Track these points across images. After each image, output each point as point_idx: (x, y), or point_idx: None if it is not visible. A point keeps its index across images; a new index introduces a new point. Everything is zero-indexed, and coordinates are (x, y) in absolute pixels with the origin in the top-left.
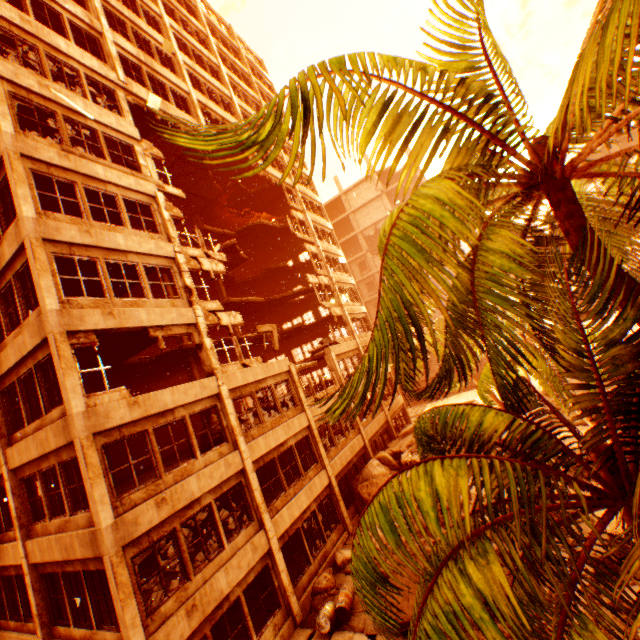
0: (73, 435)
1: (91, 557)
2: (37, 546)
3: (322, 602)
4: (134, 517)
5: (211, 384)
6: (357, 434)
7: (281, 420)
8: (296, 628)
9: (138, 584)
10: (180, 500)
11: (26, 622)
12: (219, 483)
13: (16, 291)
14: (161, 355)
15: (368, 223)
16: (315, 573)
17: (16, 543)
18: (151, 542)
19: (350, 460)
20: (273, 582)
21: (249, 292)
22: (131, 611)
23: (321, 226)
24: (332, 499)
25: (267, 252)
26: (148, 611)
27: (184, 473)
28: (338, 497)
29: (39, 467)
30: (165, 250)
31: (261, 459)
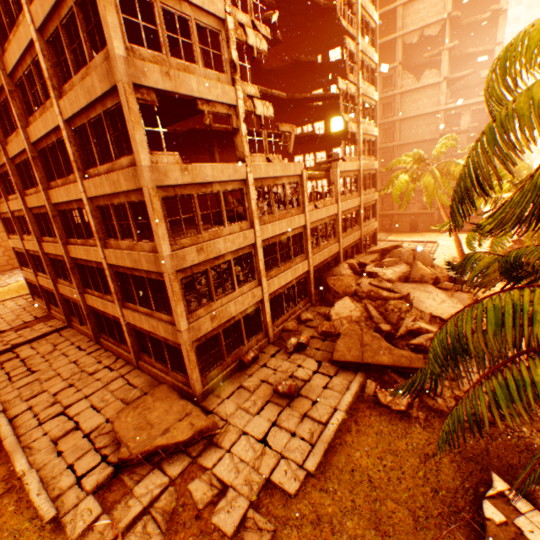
0: (142, 184)
1: (153, 271)
2: (113, 255)
3: (287, 337)
4: (183, 255)
5: (241, 170)
6: (336, 242)
7: (286, 215)
8: (269, 345)
9: (184, 295)
10: (212, 253)
11: (106, 295)
12: (237, 249)
13: (79, 24)
14: (191, 131)
15: (415, 25)
16: (285, 320)
17: (96, 249)
18: (192, 274)
19: (325, 259)
20: (260, 318)
21: (270, 84)
22: (180, 308)
23: (367, 16)
24: (307, 281)
25: (298, 38)
26: (189, 311)
27: (215, 235)
28: (311, 281)
29: (111, 201)
30: (216, 7)
31: (267, 240)
